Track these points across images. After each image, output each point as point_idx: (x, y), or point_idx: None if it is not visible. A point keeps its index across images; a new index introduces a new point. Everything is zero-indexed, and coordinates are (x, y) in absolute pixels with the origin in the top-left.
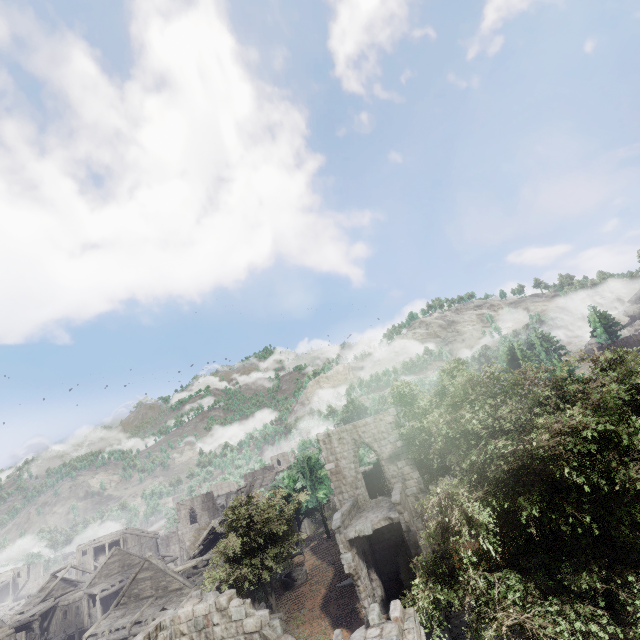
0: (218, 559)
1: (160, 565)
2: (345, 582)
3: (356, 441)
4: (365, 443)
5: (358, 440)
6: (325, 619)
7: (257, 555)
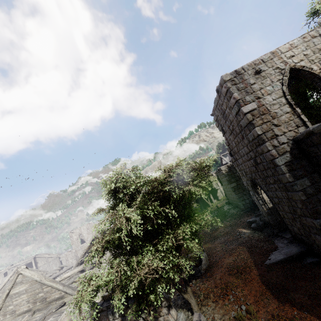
0: (100, 254)
1: (35, 276)
2: (276, 257)
3: (282, 69)
4: (297, 68)
5: (285, 68)
6: (307, 319)
7: (167, 237)
